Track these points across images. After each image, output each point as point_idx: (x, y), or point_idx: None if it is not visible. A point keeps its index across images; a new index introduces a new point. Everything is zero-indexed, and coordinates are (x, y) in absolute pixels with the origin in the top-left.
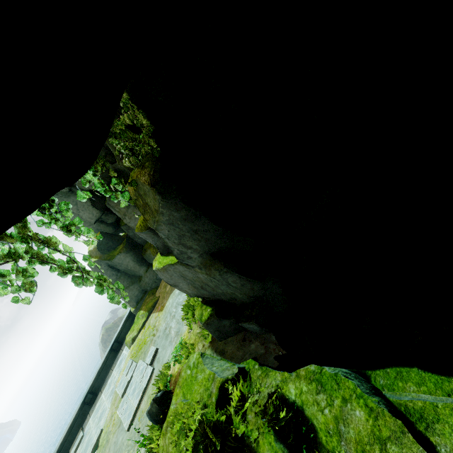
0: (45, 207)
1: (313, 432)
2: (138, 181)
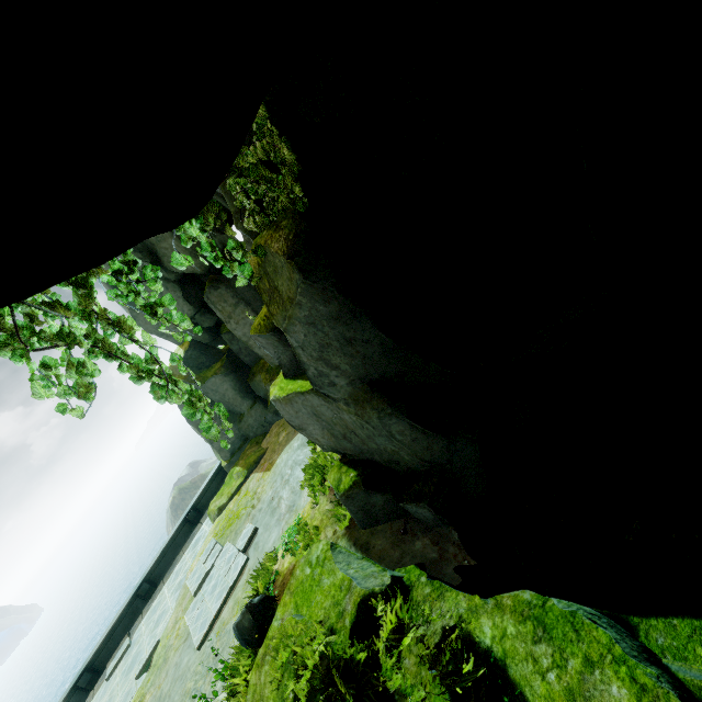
0: (123, 270)
1: None
2: (266, 250)
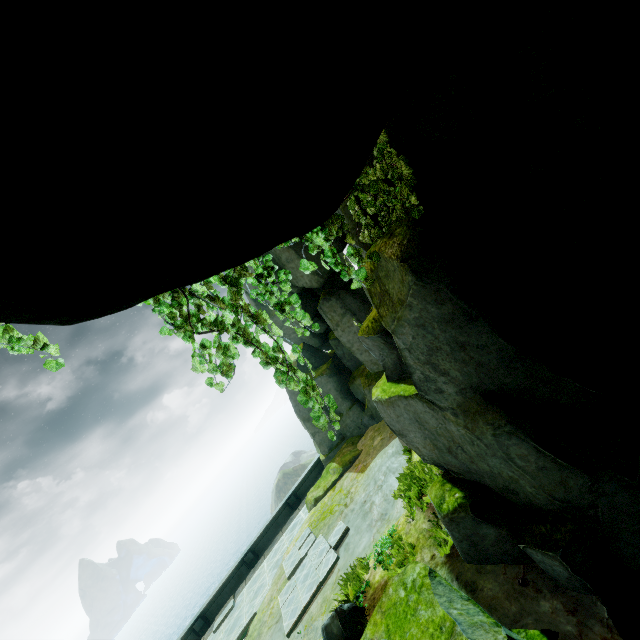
0: (263, 273)
1: None
2: (380, 256)
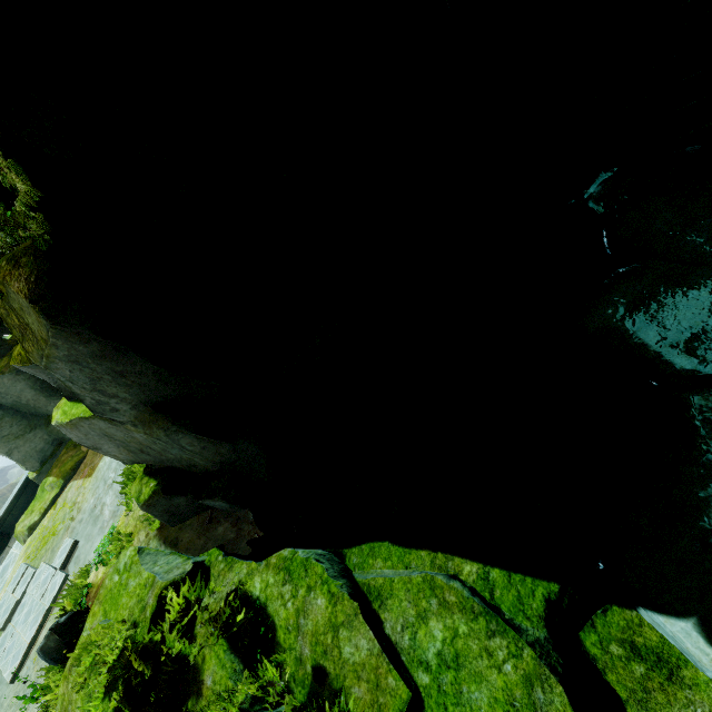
0: None
1: (273, 631)
2: (7, 286)
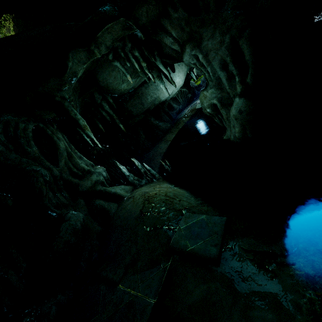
0: None
1: None
2: None
